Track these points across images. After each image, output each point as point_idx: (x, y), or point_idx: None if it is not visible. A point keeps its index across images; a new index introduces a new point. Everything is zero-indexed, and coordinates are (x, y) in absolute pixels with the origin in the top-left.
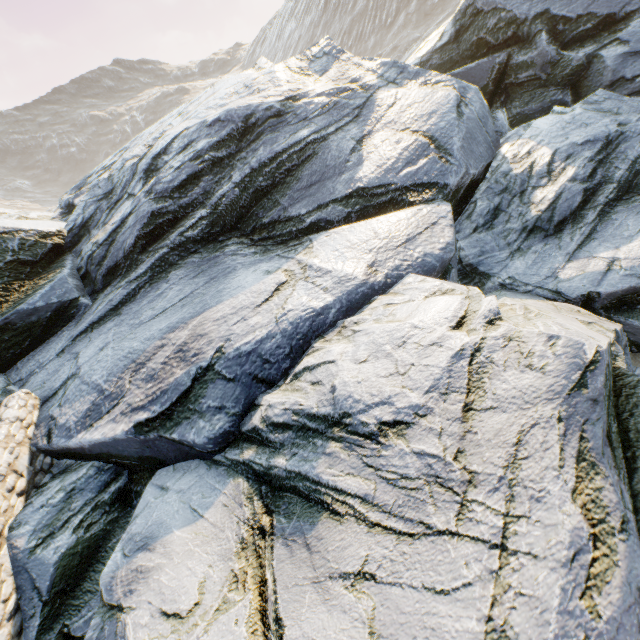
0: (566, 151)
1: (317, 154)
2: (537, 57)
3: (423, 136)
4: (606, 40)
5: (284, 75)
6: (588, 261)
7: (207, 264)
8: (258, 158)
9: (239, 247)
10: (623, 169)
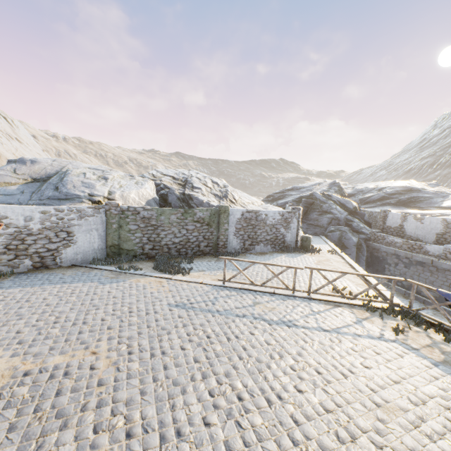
0: None
1: (429, 200)
2: None
3: None
4: None
5: (420, 185)
6: None
7: (396, 207)
8: (413, 195)
9: (404, 207)
10: None
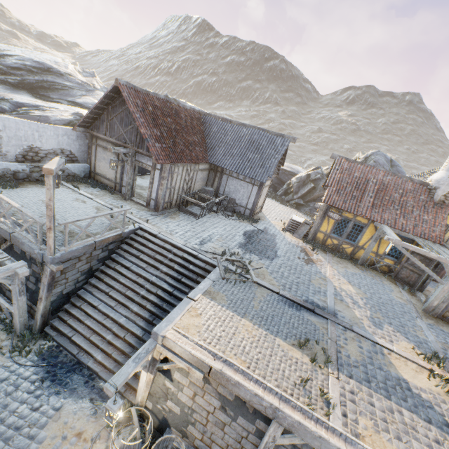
0: None
1: (69, 90)
2: None
3: None
4: None
5: (72, 68)
6: None
7: (12, 90)
8: (47, 79)
9: (27, 93)
10: None
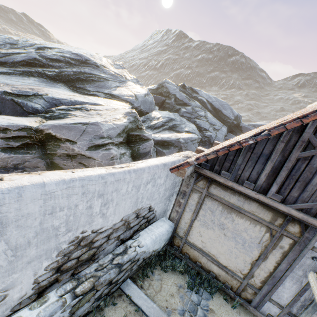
0: (163, 117)
1: (104, 82)
2: (171, 103)
3: (134, 94)
4: (183, 107)
5: (105, 61)
6: (156, 135)
7: (49, 83)
8: (85, 70)
9: (64, 86)
10: (171, 124)
